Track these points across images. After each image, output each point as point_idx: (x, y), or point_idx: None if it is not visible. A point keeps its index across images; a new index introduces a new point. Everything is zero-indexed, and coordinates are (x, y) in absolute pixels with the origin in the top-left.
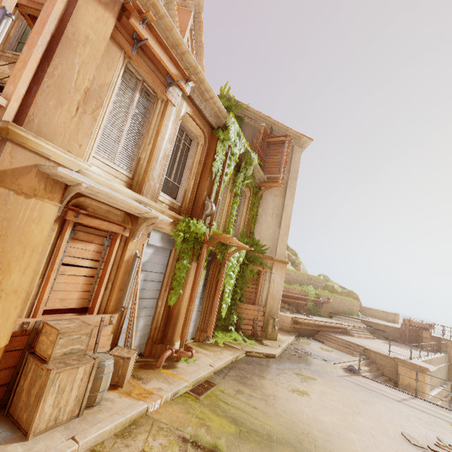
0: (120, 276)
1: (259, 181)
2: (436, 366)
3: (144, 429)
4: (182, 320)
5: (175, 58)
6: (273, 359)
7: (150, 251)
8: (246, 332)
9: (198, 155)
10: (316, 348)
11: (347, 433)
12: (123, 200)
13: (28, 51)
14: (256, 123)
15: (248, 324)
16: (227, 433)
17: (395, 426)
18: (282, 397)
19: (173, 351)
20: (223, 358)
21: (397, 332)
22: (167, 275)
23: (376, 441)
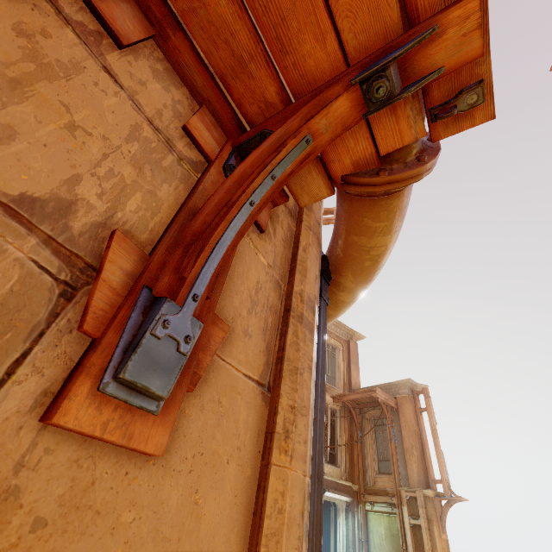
0: None
1: None
2: None
3: None
4: None
5: None
6: None
7: None
8: None
9: None
10: None
11: None
12: None
13: (428, 453)
14: None
15: None
16: None
17: None
18: None
19: None
20: None
21: None
22: None
23: None
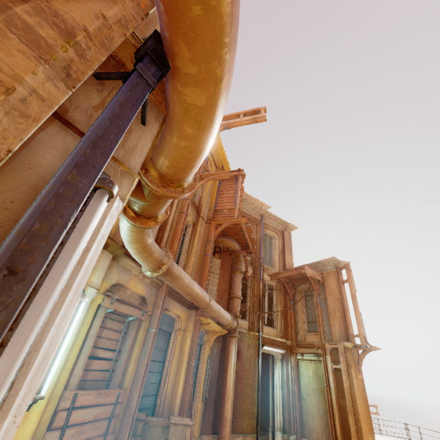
0: None
1: None
2: None
3: None
4: None
5: None
6: None
7: None
8: None
9: None
10: None
11: None
12: None
13: (349, 314)
14: None
15: None
16: None
17: None
18: None
19: None
20: None
21: None
22: None
23: None
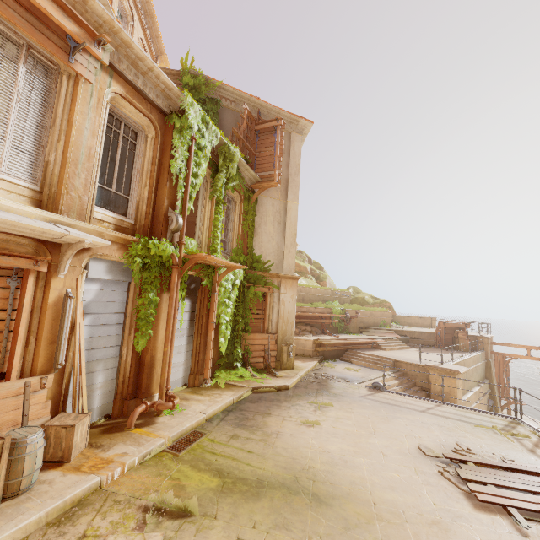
0: (46, 325)
1: (251, 182)
2: (471, 366)
3: (92, 507)
4: (161, 366)
5: (69, 8)
6: (286, 391)
7: (94, 287)
8: (257, 366)
9: (148, 153)
10: (341, 370)
11: (355, 459)
12: (14, 222)
13: None
14: (237, 106)
15: (259, 356)
16: (205, 489)
17: (412, 440)
18: (286, 433)
19: (148, 405)
20: (220, 401)
21: (432, 337)
22: (128, 314)
23: (387, 461)
